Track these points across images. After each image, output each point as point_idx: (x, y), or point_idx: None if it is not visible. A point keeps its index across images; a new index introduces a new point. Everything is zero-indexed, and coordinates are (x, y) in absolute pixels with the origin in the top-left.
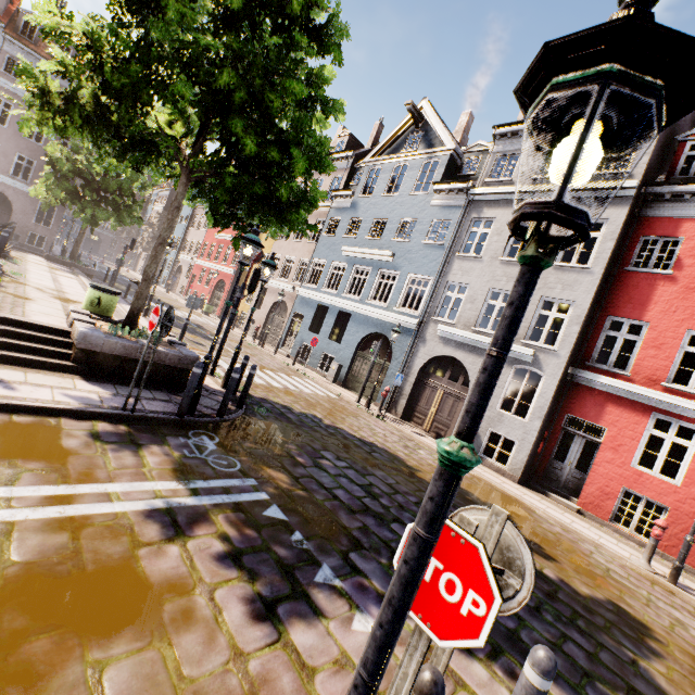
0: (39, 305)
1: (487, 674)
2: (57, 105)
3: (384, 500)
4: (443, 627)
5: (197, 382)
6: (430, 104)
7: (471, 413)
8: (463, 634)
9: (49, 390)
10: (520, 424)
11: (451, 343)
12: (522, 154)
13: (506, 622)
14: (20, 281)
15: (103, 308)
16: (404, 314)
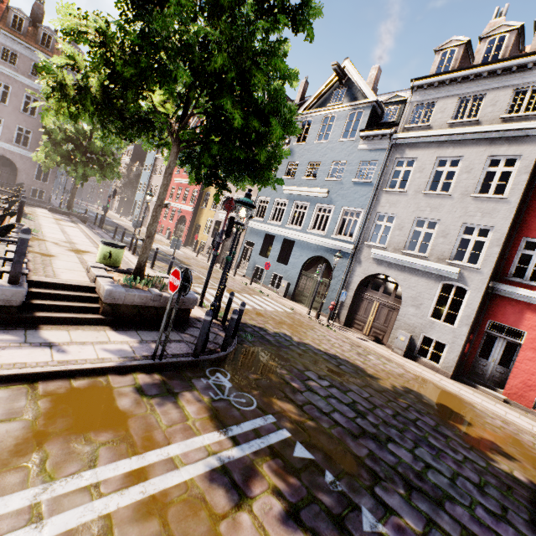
0: (62, 261)
1: None
2: (72, 96)
3: (371, 417)
4: None
5: (208, 328)
6: (351, 63)
7: None
8: None
9: (91, 347)
10: (450, 329)
11: (383, 264)
12: (438, 102)
13: None
14: (40, 238)
15: (113, 260)
16: (341, 240)
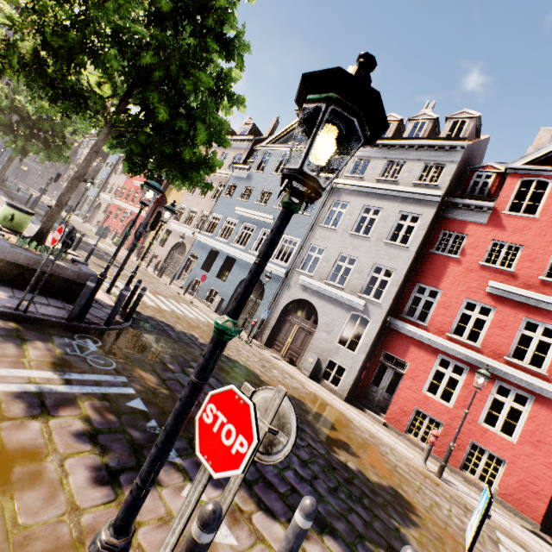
0: None
1: (283, 533)
2: None
3: None
4: (219, 463)
5: (89, 294)
6: None
7: (238, 299)
8: (230, 467)
9: None
10: (351, 355)
11: (308, 290)
12: (372, 161)
13: None
14: None
15: (15, 224)
16: (276, 264)
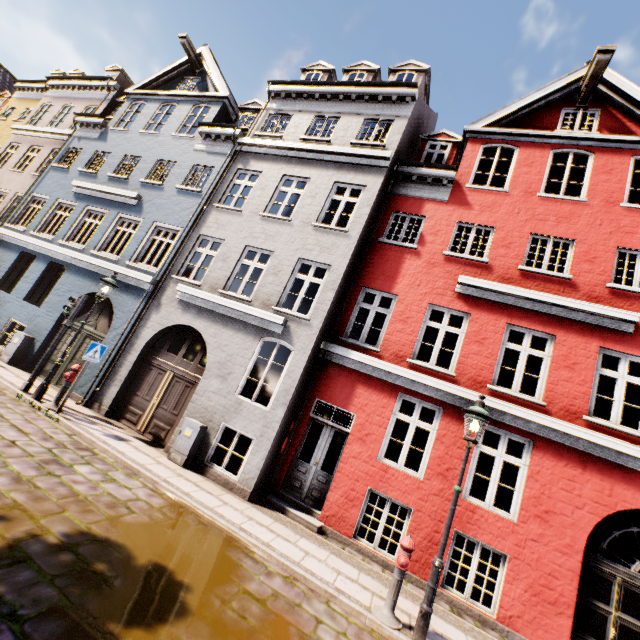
0: None
1: None
2: None
3: None
4: None
5: None
6: (212, 55)
7: None
8: None
9: None
10: (261, 413)
11: (192, 309)
12: (294, 115)
13: None
14: None
15: None
16: (139, 270)
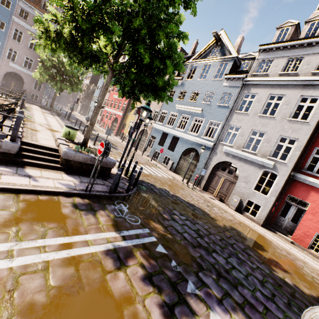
0: (42, 134)
1: None
2: (53, 38)
3: (206, 238)
4: None
5: (118, 178)
6: (225, 32)
7: None
8: None
9: (52, 180)
10: (264, 197)
11: (230, 155)
12: (274, 60)
13: (277, 314)
14: (31, 121)
15: (71, 136)
16: (206, 139)
